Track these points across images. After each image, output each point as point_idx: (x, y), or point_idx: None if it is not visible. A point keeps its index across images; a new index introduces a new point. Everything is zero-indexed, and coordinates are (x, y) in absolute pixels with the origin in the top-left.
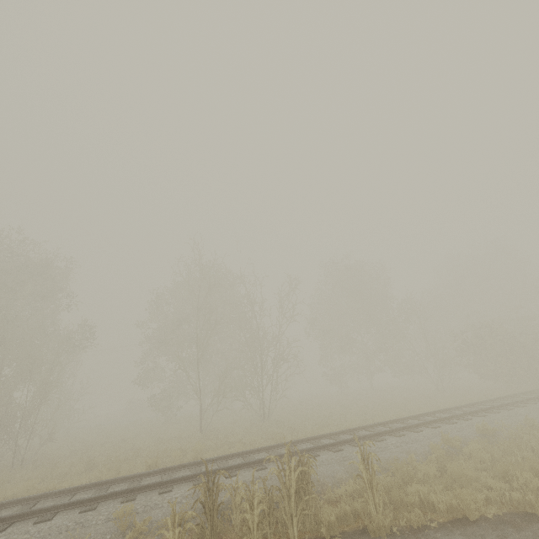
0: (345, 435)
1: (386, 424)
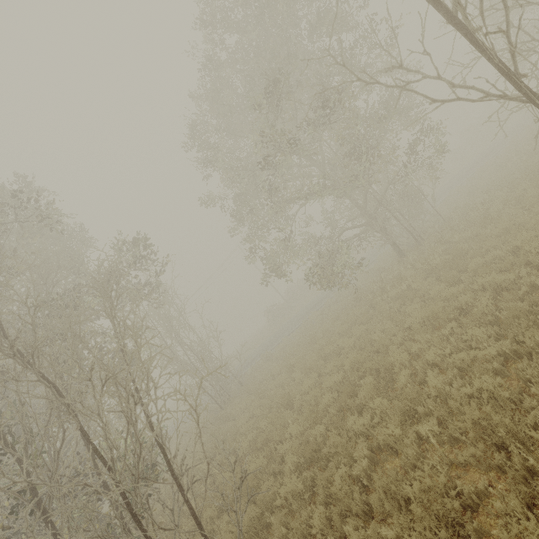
0: None
1: None
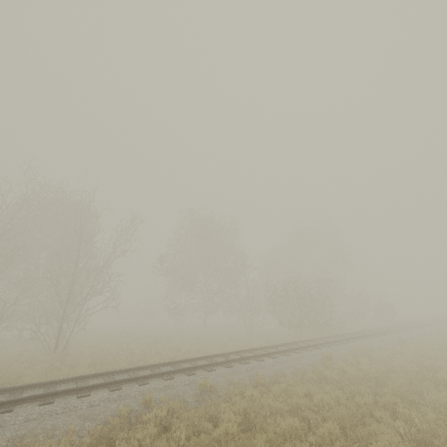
0: (70, 384)
1: (131, 371)
